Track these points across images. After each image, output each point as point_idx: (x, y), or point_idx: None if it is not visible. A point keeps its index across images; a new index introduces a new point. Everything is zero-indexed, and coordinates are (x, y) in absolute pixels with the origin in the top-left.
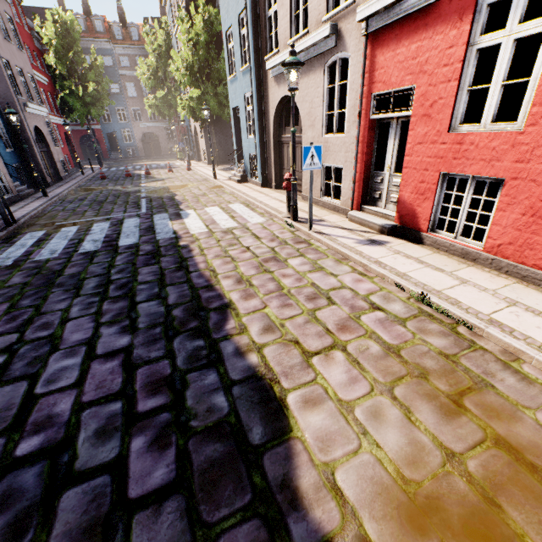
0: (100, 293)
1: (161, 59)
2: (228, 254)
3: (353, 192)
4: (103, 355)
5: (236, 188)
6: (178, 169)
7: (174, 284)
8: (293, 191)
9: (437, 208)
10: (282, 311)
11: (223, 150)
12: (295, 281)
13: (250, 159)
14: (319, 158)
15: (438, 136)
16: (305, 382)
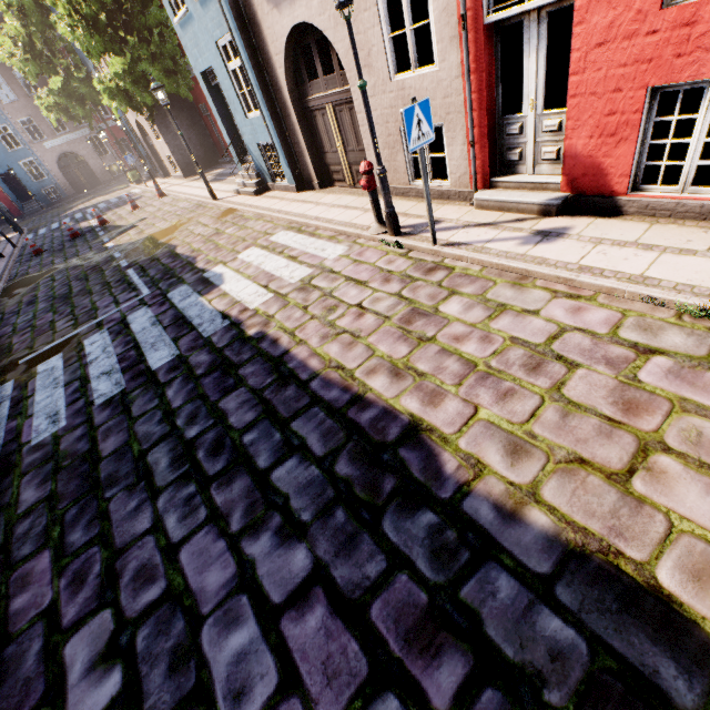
0: (189, 474)
1: (28, 19)
2: (338, 328)
3: (474, 162)
4: (287, 602)
5: (260, 206)
6: (144, 201)
7: (299, 415)
8: (384, 190)
9: (641, 151)
10: (508, 407)
11: (197, 148)
12: (483, 344)
13: (262, 153)
14: (429, 123)
15: (639, 22)
16: (660, 537)
